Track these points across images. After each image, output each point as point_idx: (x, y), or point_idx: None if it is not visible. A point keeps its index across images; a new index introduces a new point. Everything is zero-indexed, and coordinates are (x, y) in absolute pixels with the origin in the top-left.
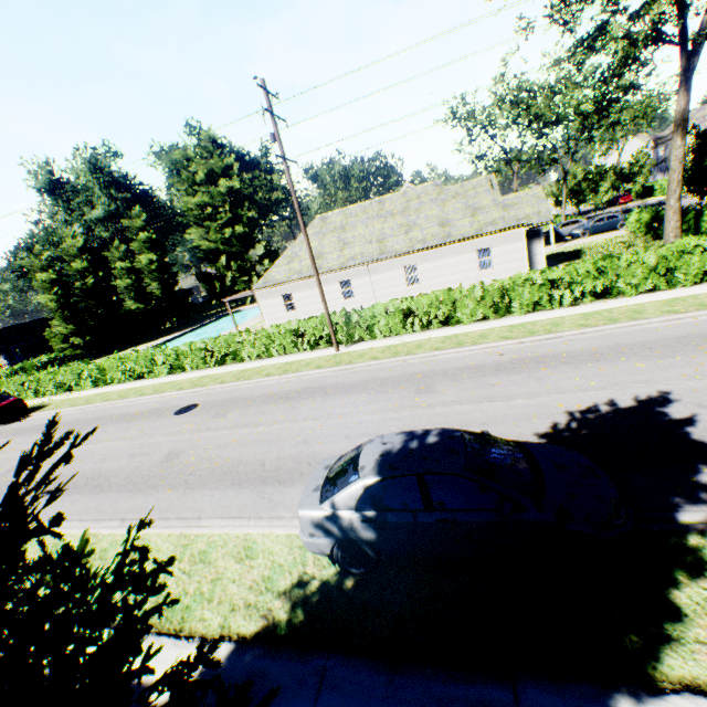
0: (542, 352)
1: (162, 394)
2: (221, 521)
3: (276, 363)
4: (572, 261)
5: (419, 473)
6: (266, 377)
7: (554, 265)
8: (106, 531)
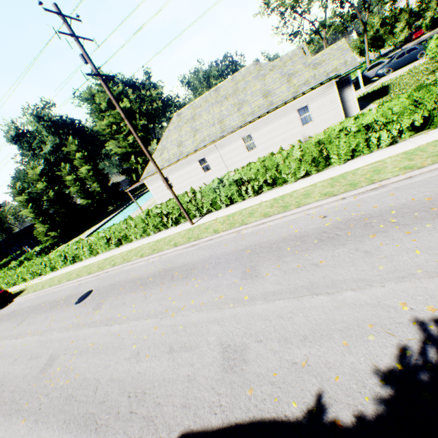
0: (367, 210)
1: (79, 279)
2: None
3: (151, 242)
4: (382, 97)
5: None
6: (140, 258)
7: (365, 106)
8: None
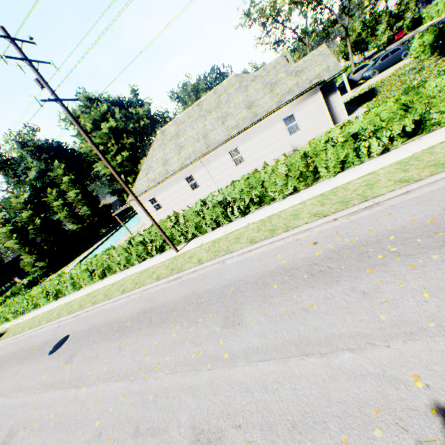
0: (362, 235)
1: (58, 320)
2: None
3: (134, 273)
4: (370, 101)
5: None
6: (121, 294)
7: (353, 110)
8: None
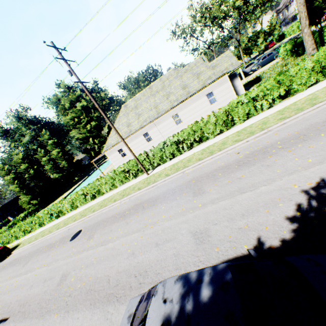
0: (263, 144)
1: (67, 226)
2: None
3: (119, 191)
4: (258, 83)
5: None
6: (114, 202)
7: (248, 89)
8: None
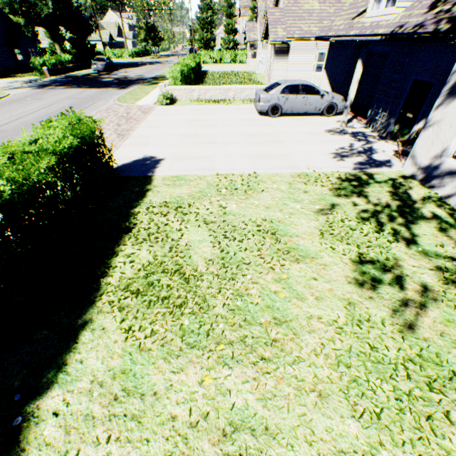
0: None
1: None
2: None
3: None
4: None
5: None
6: None
7: None
8: None
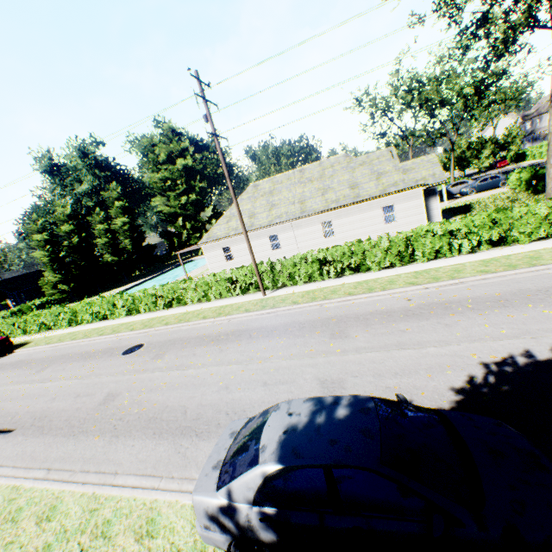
0: (448, 298)
1: (117, 334)
2: (134, 480)
3: (213, 307)
4: (464, 214)
5: (326, 464)
6: (203, 319)
7: (448, 218)
8: (28, 485)
